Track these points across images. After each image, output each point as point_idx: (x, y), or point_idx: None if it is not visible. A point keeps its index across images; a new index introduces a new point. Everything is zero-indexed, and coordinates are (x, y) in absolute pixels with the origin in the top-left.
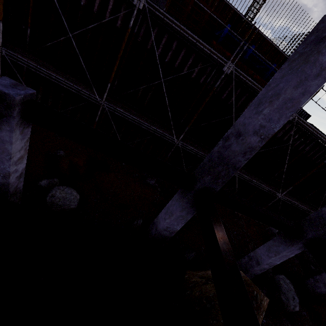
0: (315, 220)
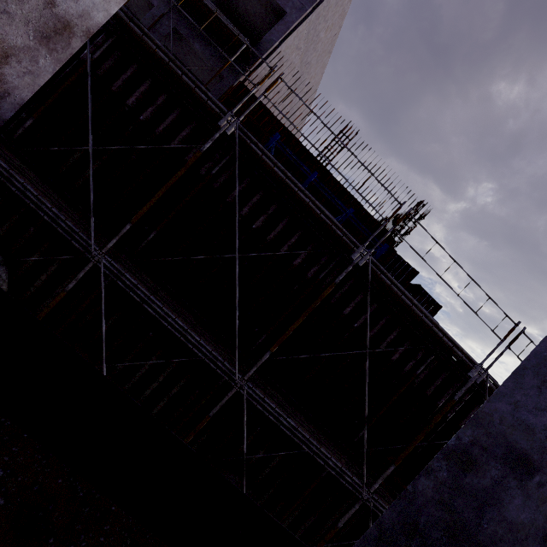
0: (395, 543)
